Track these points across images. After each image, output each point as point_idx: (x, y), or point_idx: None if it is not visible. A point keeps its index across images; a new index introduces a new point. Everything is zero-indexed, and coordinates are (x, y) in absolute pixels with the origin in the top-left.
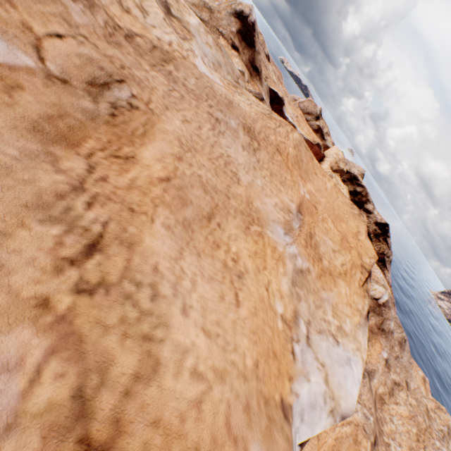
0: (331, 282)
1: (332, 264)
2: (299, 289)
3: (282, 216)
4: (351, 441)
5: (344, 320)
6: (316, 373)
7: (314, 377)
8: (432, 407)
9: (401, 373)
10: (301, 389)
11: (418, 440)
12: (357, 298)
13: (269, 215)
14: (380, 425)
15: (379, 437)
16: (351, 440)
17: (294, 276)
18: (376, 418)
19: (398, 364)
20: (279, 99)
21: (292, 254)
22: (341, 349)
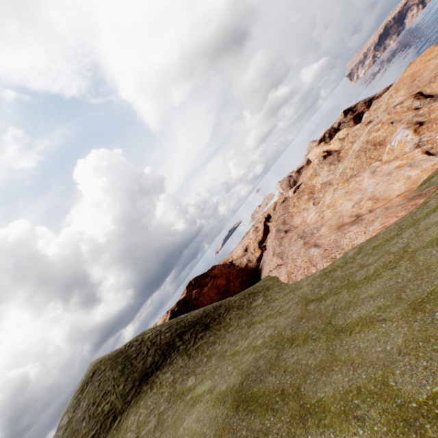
0: None
1: None
2: None
3: None
4: None
5: None
6: None
7: None
8: None
9: None
10: None
11: None
12: None
13: None
14: None
15: None
16: None
17: None
18: None
19: None
20: None
21: None
22: None
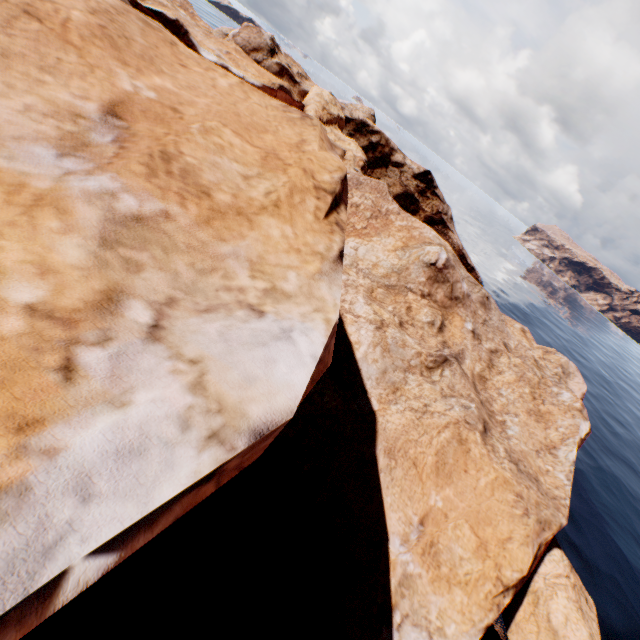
0: (242, 225)
1: (243, 198)
2: (133, 252)
3: (52, 128)
4: (456, 444)
5: (282, 276)
6: (161, 382)
7: (152, 392)
8: (540, 356)
9: (495, 337)
10: (82, 432)
11: (535, 398)
12: (314, 237)
13: (4, 130)
14: (489, 406)
15: (490, 421)
16: (456, 443)
17: (110, 231)
18: (481, 402)
19: (489, 329)
20: (174, 25)
21: (96, 191)
22: (269, 322)
